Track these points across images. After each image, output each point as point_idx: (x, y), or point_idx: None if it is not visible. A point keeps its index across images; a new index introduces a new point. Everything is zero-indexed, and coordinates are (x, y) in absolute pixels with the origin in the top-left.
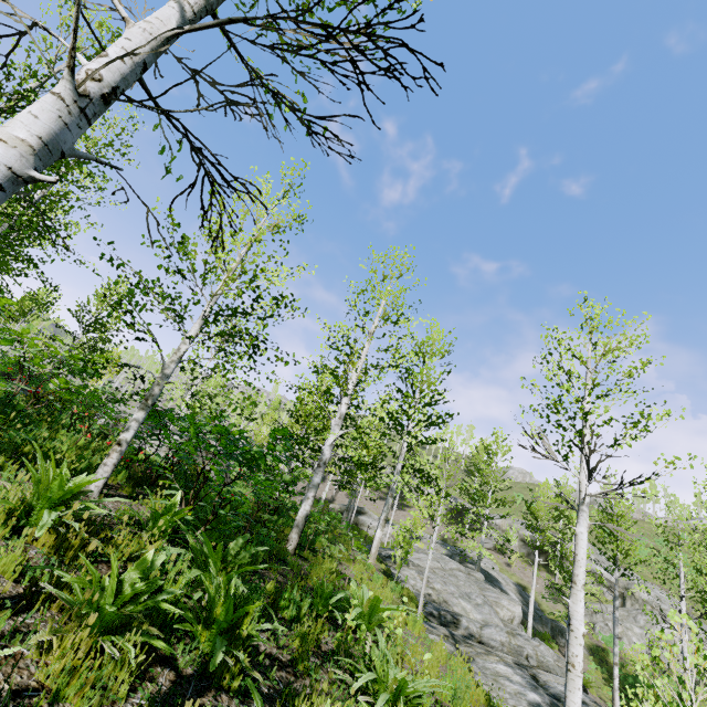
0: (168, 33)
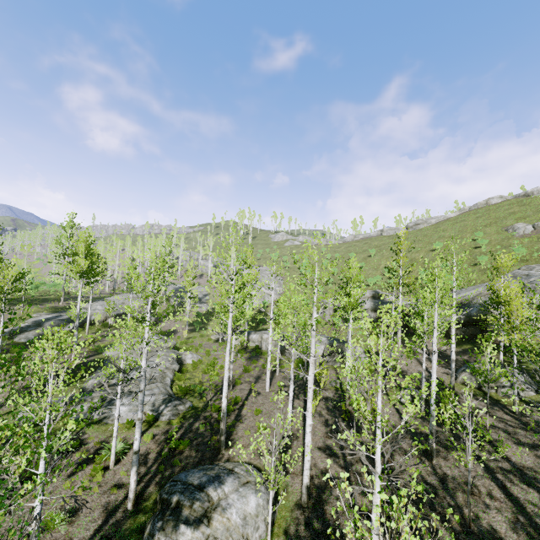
0: None
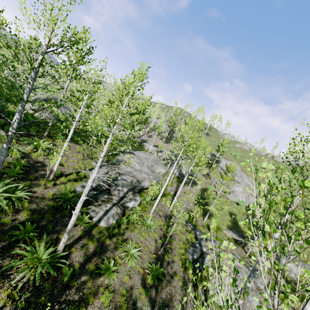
0: None
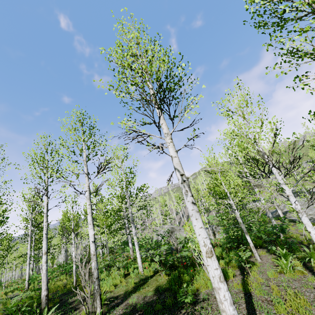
0: (291, 191)
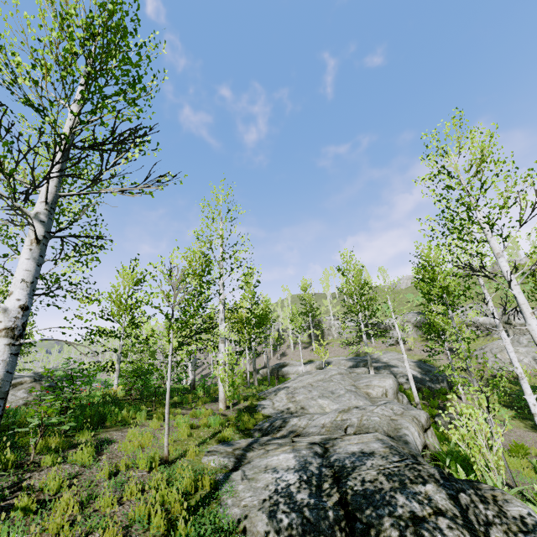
0: None
